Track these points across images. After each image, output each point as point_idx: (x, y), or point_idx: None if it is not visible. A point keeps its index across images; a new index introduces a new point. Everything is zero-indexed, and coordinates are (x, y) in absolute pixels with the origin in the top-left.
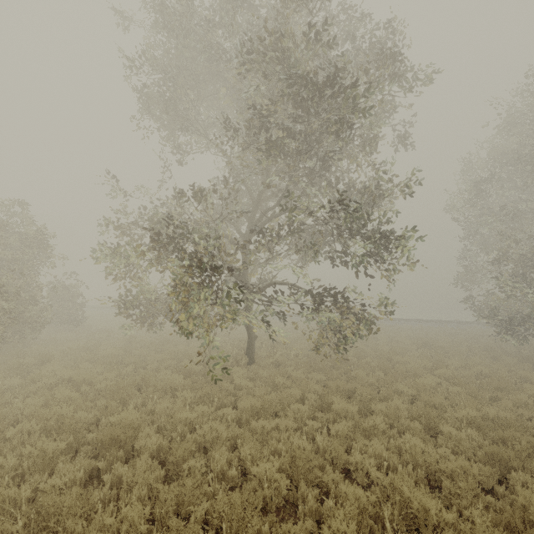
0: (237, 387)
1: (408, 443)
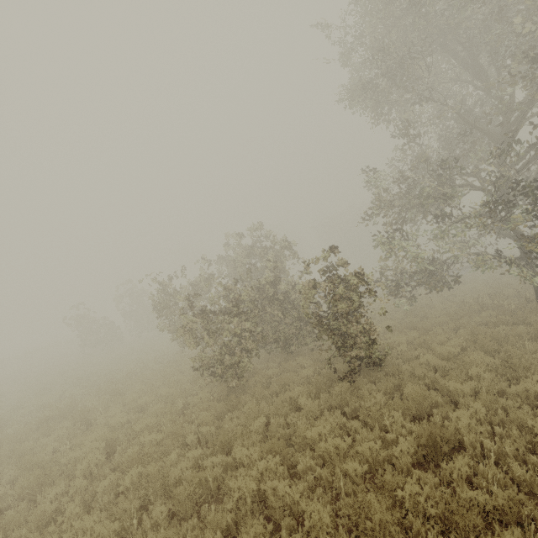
0: None
1: None
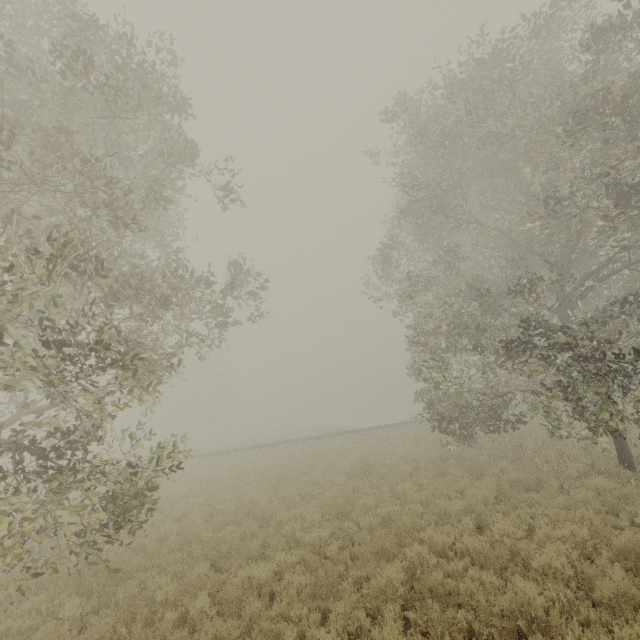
0: None
1: None
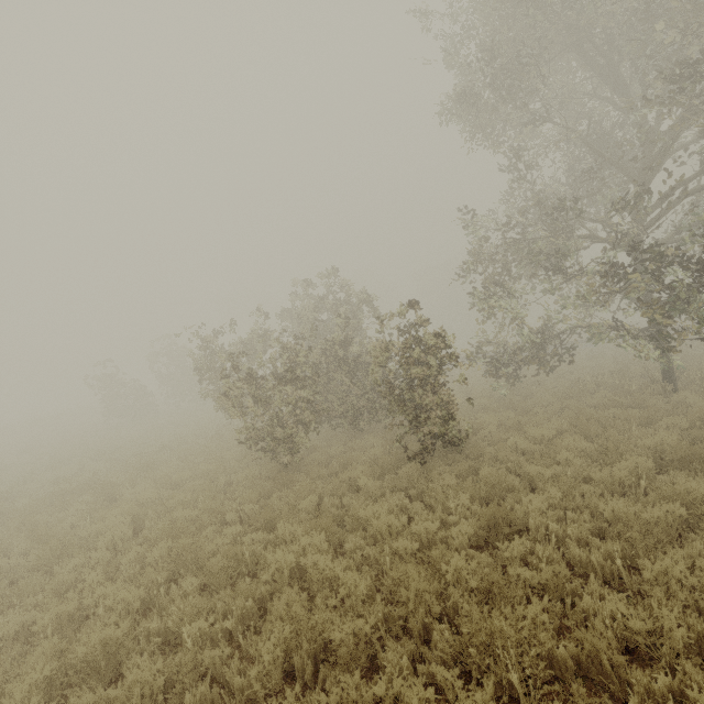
0: None
1: None
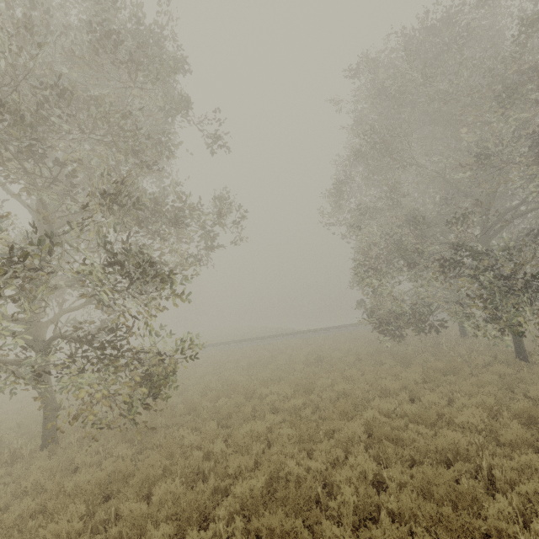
0: None
1: None
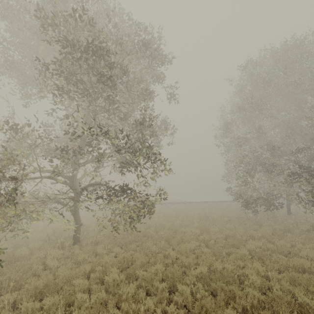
0: (47, 267)
1: (142, 307)
